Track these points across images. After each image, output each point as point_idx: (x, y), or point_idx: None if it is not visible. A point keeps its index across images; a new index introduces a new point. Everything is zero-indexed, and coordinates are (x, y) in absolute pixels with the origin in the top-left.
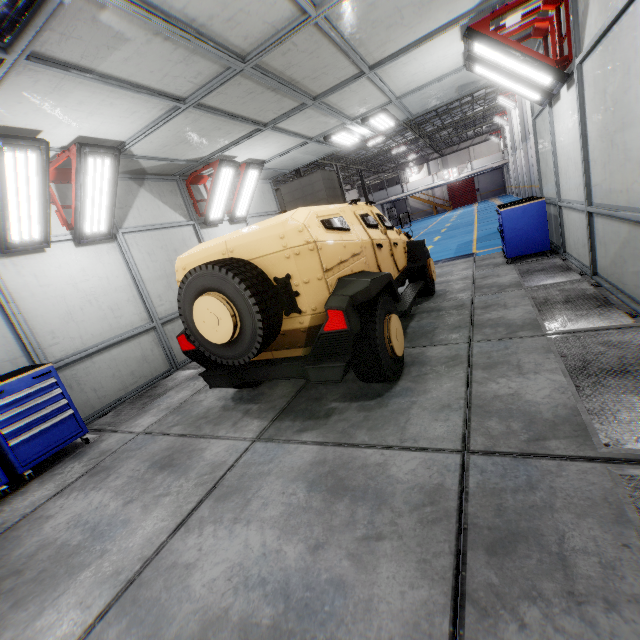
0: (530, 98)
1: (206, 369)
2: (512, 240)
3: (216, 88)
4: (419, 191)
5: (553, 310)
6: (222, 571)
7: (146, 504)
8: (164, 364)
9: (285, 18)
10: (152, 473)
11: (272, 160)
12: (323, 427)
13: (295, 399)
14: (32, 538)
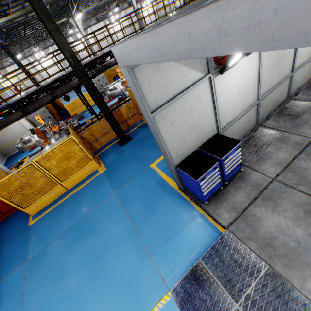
0: None
1: None
2: None
3: None
4: None
5: None
6: None
7: None
8: (254, 122)
9: None
10: (310, 220)
11: None
12: None
13: None
14: (260, 227)
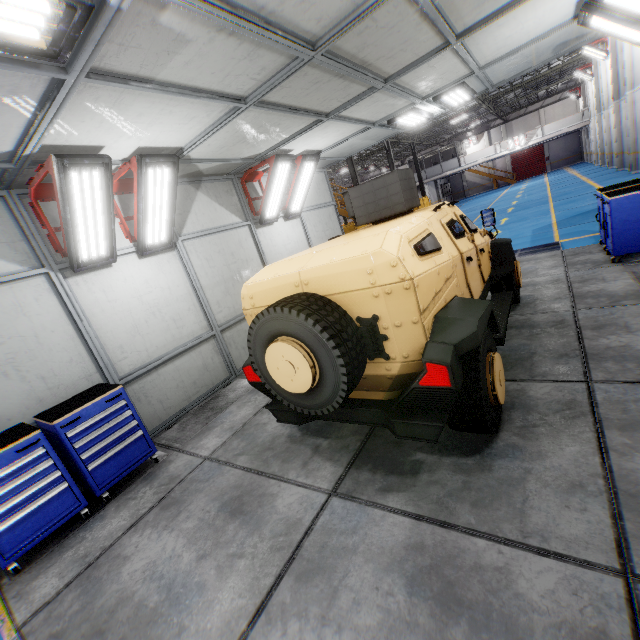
0: None
1: (273, 400)
2: (621, 234)
3: (280, 82)
4: (478, 164)
5: None
6: None
7: (220, 565)
8: (224, 372)
9: None
10: (223, 519)
11: (329, 149)
12: (412, 489)
13: (370, 439)
14: (111, 584)
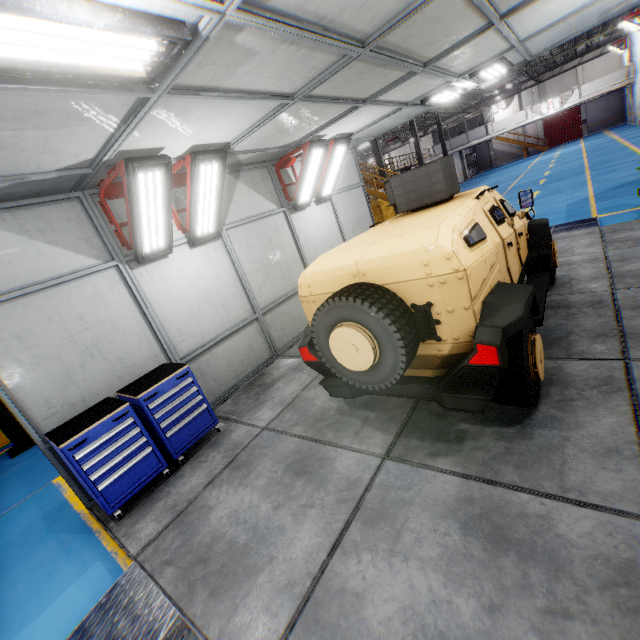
0: None
1: (325, 377)
2: None
3: (327, 78)
4: (507, 131)
5: None
6: (394, 610)
7: (295, 513)
8: (266, 352)
9: None
10: (290, 478)
11: (360, 131)
12: (458, 454)
13: (415, 412)
14: (203, 527)
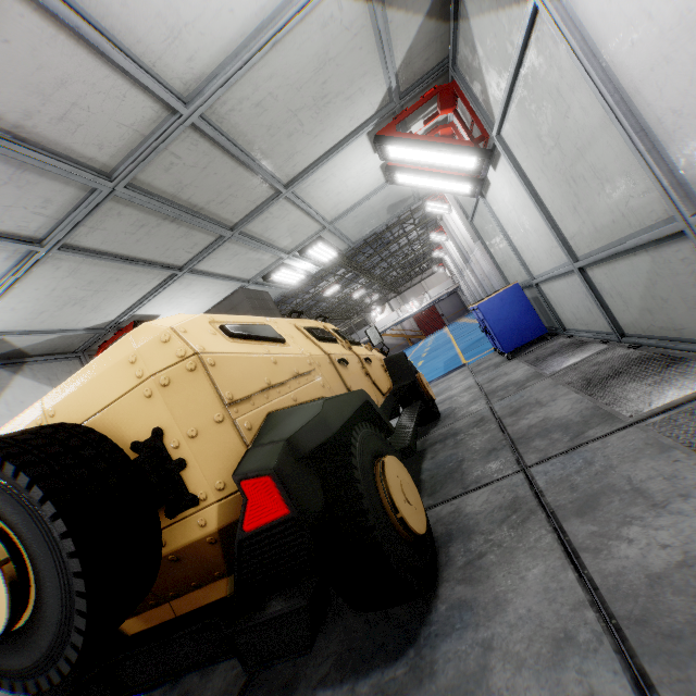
0: (461, 193)
1: None
2: (502, 332)
3: (83, 220)
4: (388, 327)
5: (609, 388)
6: None
7: None
8: None
9: (148, 117)
10: None
11: None
12: None
13: None
14: None
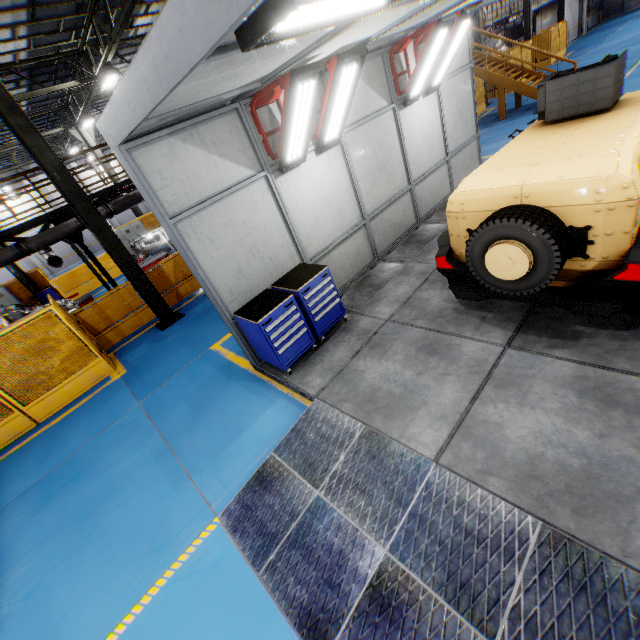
0: None
1: (452, 282)
2: None
3: None
4: None
5: None
6: (527, 433)
7: (435, 378)
8: (369, 256)
9: None
10: (423, 356)
11: None
12: (574, 348)
13: (531, 315)
14: (362, 382)
